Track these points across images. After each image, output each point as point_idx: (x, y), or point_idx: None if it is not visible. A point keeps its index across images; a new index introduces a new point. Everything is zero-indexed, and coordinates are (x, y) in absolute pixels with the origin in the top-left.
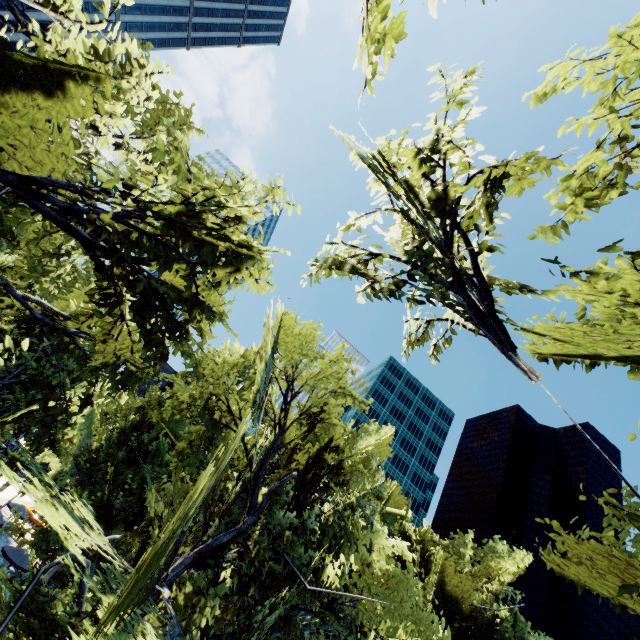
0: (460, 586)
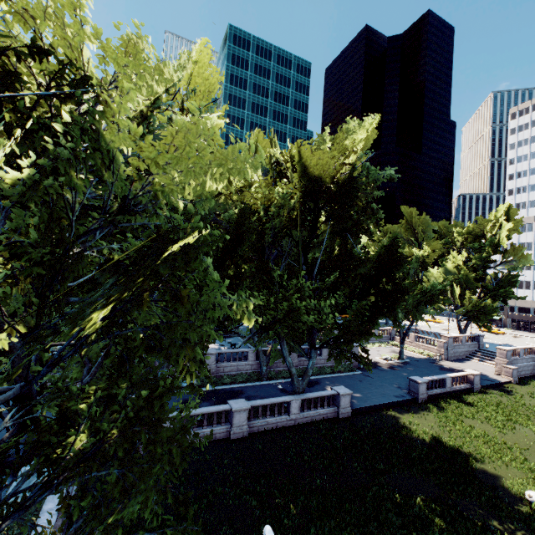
0: (319, 165)
